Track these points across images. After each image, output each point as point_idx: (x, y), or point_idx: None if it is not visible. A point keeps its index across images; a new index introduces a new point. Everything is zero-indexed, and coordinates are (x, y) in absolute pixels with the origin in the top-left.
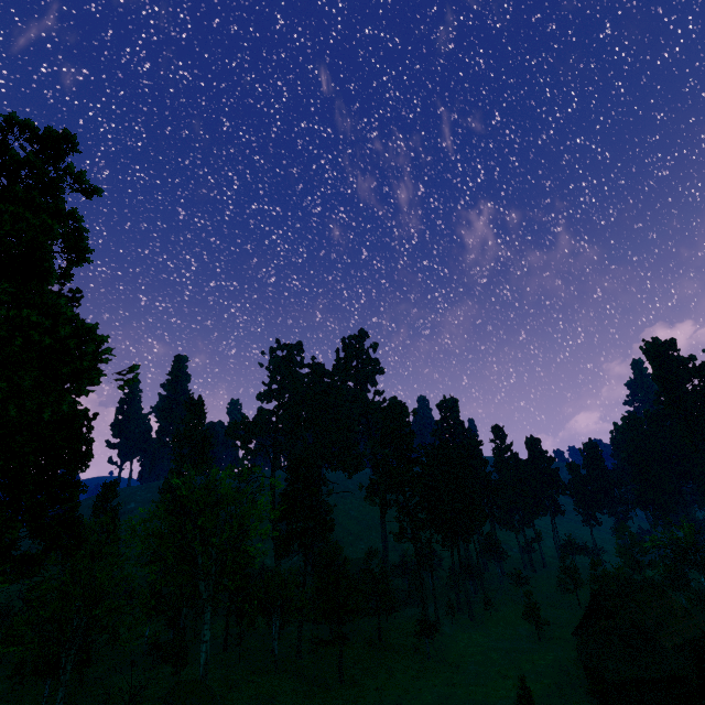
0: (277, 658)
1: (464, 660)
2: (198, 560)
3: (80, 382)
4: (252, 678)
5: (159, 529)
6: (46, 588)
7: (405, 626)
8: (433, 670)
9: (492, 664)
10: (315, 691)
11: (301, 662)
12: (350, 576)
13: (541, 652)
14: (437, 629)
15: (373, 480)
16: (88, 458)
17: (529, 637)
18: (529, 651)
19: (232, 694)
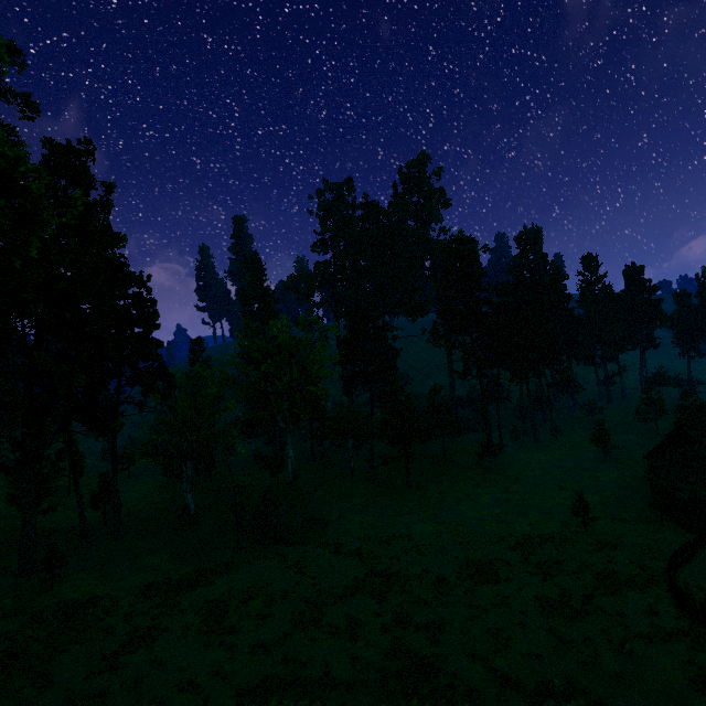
0: (353, 469)
1: (524, 474)
2: (272, 398)
3: (2, 214)
4: (334, 481)
5: (229, 375)
6: (121, 424)
7: (469, 447)
8: (493, 481)
9: (552, 479)
10: (386, 492)
11: (374, 472)
12: (413, 409)
13: (605, 471)
14: (499, 451)
15: (437, 323)
16: (154, 318)
17: (594, 457)
18: (592, 469)
19: (318, 492)
